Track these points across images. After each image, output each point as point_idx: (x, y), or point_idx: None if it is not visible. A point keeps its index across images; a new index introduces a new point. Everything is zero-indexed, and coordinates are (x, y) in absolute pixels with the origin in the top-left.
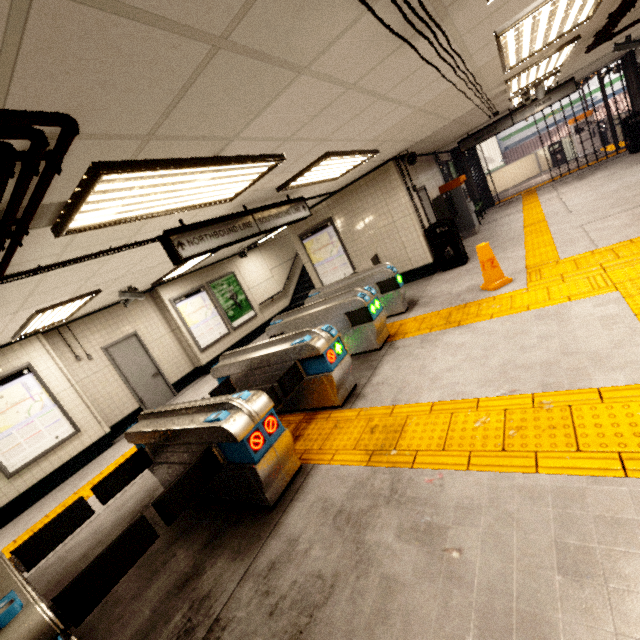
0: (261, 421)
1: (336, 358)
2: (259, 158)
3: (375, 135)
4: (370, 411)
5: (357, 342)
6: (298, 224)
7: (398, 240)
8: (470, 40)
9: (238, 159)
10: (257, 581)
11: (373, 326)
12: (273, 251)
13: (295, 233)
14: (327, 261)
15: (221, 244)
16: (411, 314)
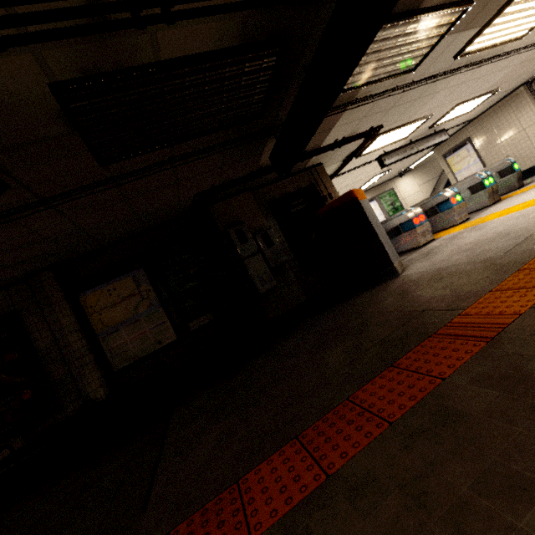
0: (418, 216)
1: (456, 202)
2: (422, 118)
3: (490, 85)
4: (472, 221)
5: (475, 204)
6: (442, 147)
7: (527, 142)
8: (530, 39)
9: (414, 121)
10: (415, 254)
11: (485, 192)
12: (422, 173)
13: (440, 154)
14: (465, 169)
15: (400, 159)
16: (523, 188)
